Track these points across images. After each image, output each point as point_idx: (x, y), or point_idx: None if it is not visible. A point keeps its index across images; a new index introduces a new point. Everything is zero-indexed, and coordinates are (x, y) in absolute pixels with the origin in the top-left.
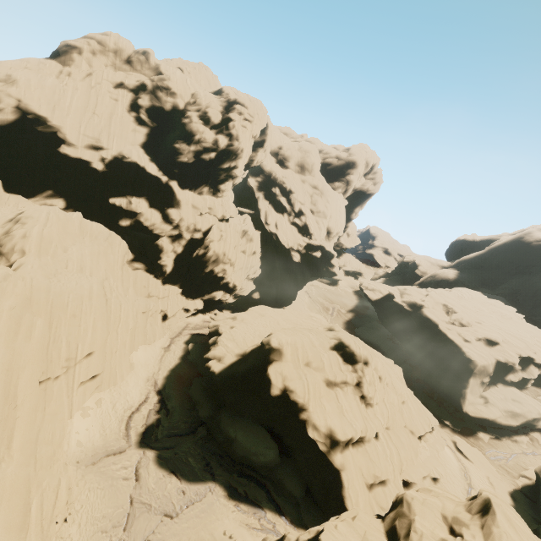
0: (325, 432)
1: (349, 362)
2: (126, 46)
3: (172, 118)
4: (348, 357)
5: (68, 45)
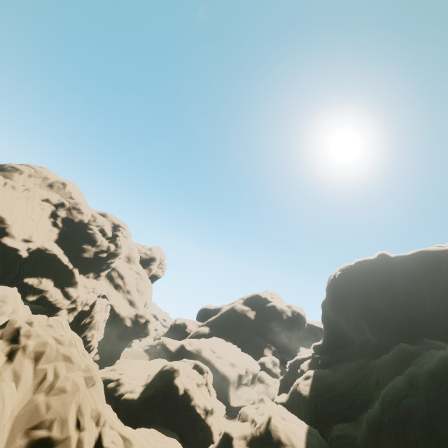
0: (203, 408)
1: (201, 373)
2: (52, 177)
3: (76, 226)
4: (200, 371)
5: (14, 167)
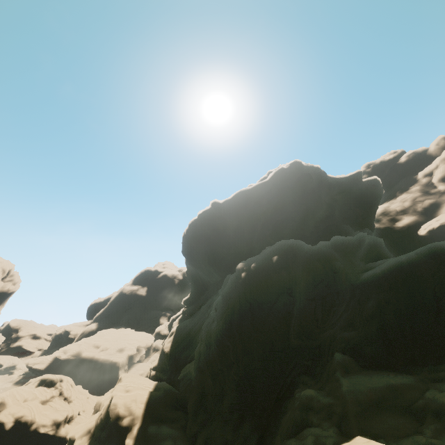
0: (51, 423)
1: (51, 386)
2: None
3: None
4: (50, 384)
5: None
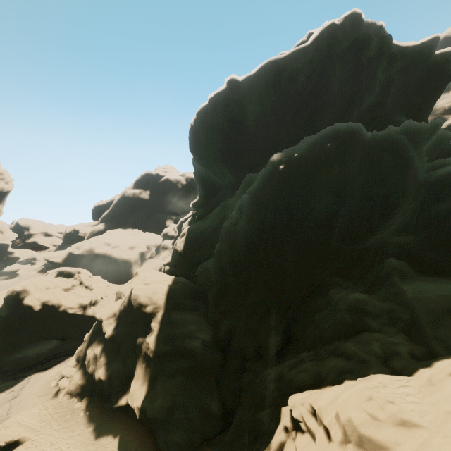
0: (77, 306)
1: (70, 277)
2: None
3: None
4: (68, 276)
5: None
